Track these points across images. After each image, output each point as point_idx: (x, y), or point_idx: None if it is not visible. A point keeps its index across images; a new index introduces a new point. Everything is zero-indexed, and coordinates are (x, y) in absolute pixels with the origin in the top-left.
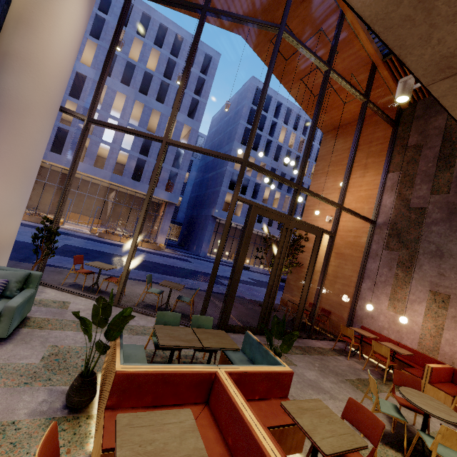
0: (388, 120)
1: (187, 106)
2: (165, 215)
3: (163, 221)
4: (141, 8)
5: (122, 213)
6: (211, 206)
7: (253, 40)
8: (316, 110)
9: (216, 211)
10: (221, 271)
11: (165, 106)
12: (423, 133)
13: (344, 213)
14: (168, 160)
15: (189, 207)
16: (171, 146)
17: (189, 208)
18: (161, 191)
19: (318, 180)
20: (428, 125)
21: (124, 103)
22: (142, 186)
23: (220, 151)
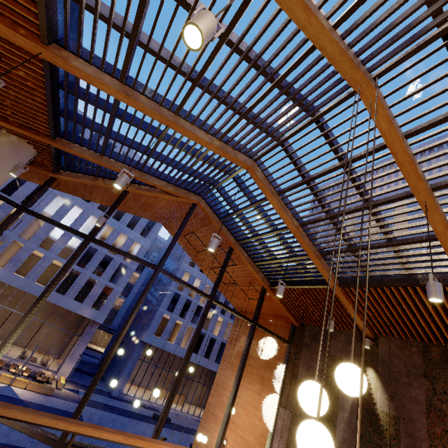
0: (280, 339)
1: (142, 226)
2: (83, 336)
3: (77, 344)
4: (123, 149)
5: (35, 323)
6: (144, 327)
7: (171, 230)
8: (190, 345)
9: (147, 336)
10: (116, 445)
11: (120, 223)
12: (310, 369)
13: (237, 443)
14: (106, 274)
15: (125, 317)
16: (115, 260)
17: (125, 319)
18: (87, 307)
19: (224, 370)
20: (313, 361)
21: (78, 215)
22: (65, 300)
23: (169, 265)
